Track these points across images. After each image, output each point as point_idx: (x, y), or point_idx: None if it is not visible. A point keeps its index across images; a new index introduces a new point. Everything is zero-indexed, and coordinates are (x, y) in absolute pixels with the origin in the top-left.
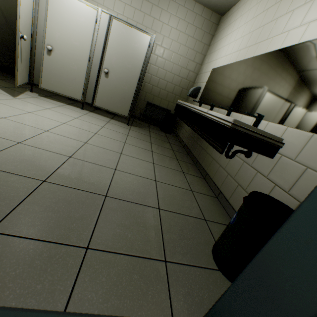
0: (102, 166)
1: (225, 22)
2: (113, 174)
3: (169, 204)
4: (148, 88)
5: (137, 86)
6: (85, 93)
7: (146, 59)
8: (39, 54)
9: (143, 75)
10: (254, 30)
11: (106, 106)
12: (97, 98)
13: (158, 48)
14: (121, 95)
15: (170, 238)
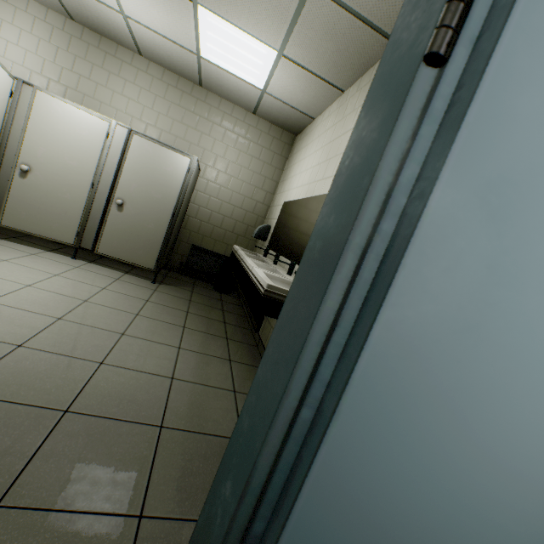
0: (77, 358)
1: (299, 144)
2: (95, 371)
3: (183, 417)
4: (195, 224)
5: (171, 225)
6: (81, 234)
7: (185, 187)
8: (7, 175)
9: (183, 208)
10: (322, 163)
11: (118, 253)
12: (102, 242)
13: (209, 171)
14: (143, 237)
15: (164, 476)
